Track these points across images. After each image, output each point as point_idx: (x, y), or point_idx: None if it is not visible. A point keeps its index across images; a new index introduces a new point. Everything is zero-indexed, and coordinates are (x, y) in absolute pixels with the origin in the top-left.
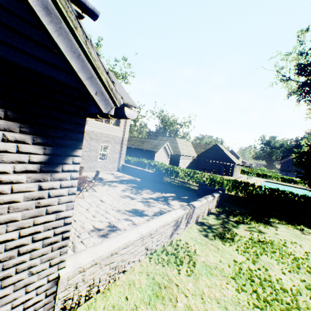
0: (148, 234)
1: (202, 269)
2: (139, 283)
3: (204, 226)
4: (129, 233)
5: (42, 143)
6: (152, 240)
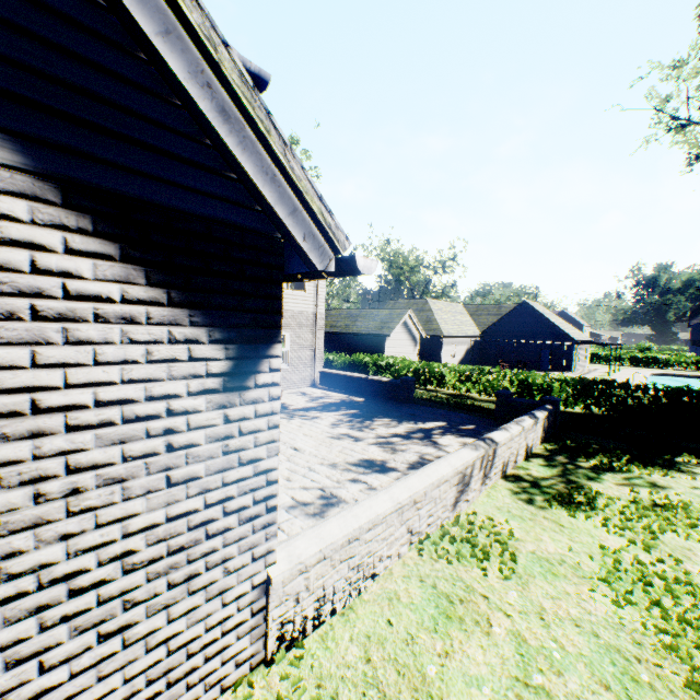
0: (411, 503)
1: (533, 566)
2: (408, 595)
3: (522, 483)
4: (375, 500)
5: (221, 339)
6: (418, 515)
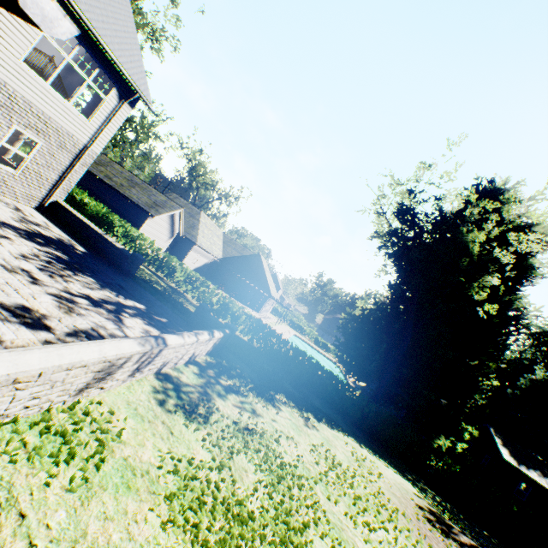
0: (8, 381)
1: (115, 475)
2: None
3: (168, 384)
4: None
5: None
6: (15, 396)
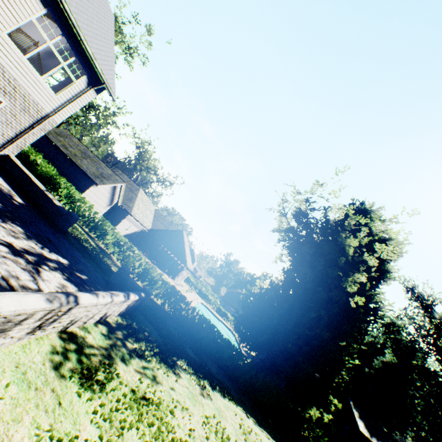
0: None
1: None
2: None
3: (71, 344)
4: None
5: None
6: None
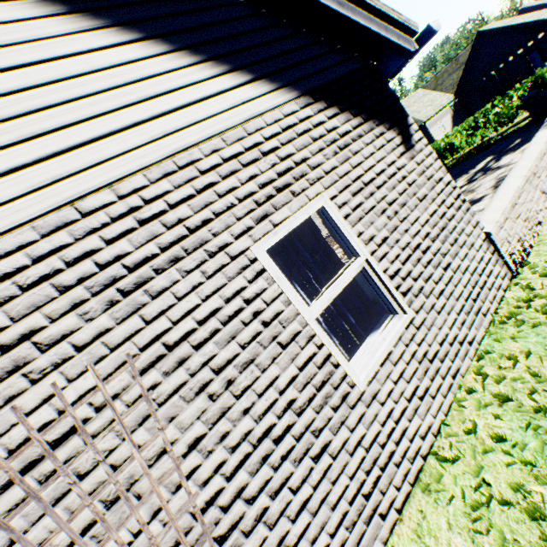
0: (531, 176)
1: None
2: None
3: None
4: (506, 184)
5: (389, 128)
6: (540, 182)
